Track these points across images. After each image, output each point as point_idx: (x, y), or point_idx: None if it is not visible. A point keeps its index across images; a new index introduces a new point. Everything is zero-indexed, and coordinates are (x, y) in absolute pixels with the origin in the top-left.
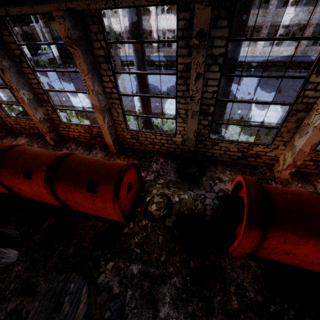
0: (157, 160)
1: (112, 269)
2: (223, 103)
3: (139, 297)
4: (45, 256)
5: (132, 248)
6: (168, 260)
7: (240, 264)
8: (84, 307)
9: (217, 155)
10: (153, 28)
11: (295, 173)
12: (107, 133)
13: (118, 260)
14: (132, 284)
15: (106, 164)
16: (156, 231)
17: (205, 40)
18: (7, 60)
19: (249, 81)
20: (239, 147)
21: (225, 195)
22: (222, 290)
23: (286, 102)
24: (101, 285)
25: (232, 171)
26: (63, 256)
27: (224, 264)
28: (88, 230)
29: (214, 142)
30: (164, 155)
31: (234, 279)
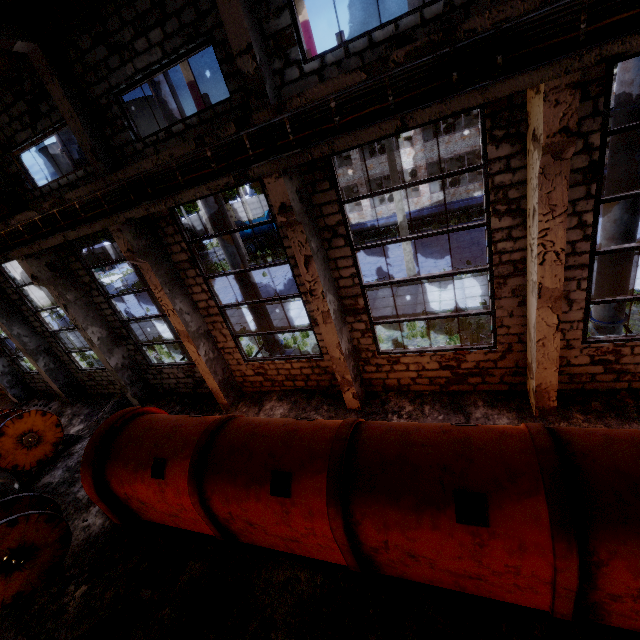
0: None
1: None
2: None
3: None
4: None
5: None
6: None
7: None
8: None
9: None
10: (419, 163)
11: None
12: (550, 359)
13: None
14: None
15: None
16: None
17: None
18: (314, 238)
19: None
20: None
21: None
22: None
23: None
24: None
25: None
26: None
27: None
28: None
29: None
30: None
31: None
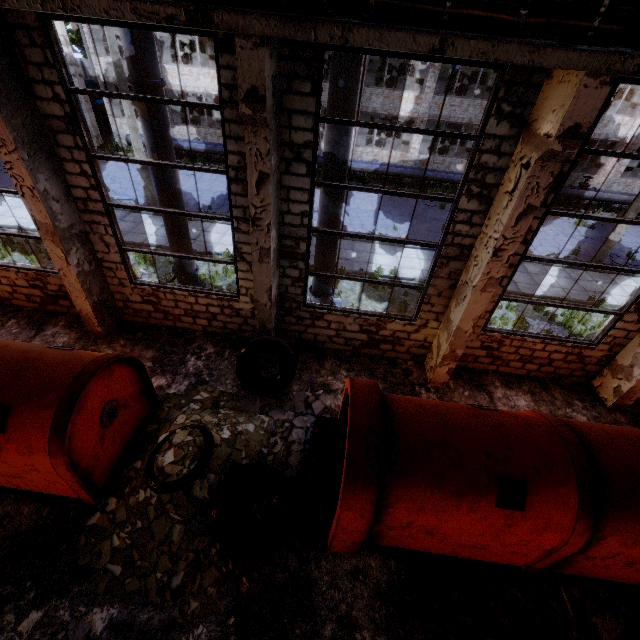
0: (200, 350)
1: (35, 631)
2: (330, 239)
3: None
4: None
5: (103, 564)
6: (189, 584)
7: (350, 568)
8: None
9: (325, 338)
10: None
11: (460, 372)
12: (77, 289)
13: (58, 604)
14: None
15: (46, 358)
16: (168, 515)
17: (264, 109)
18: None
19: (397, 207)
20: (362, 323)
21: (318, 420)
22: (307, 638)
23: (430, 242)
24: None
25: (352, 370)
26: None
27: (316, 574)
28: None
29: (316, 312)
30: (218, 340)
31: (334, 606)
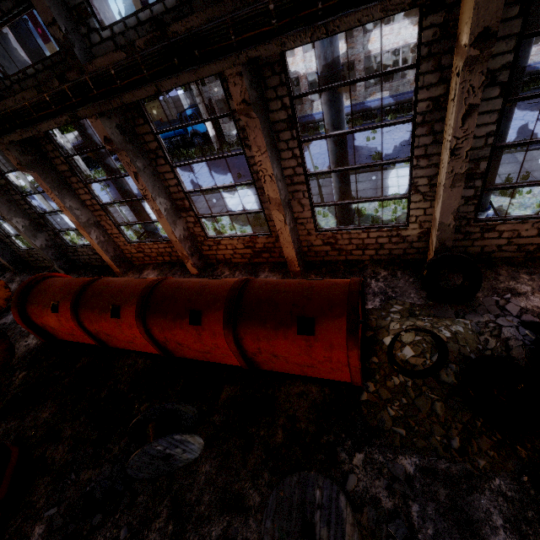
0: (375, 274)
1: (365, 465)
2: (496, 154)
3: (438, 517)
4: (239, 448)
5: (389, 427)
6: (468, 446)
7: None
8: (354, 531)
9: (493, 248)
10: (301, 73)
11: None
12: (288, 241)
13: (370, 450)
14: (414, 491)
15: (317, 286)
16: (426, 394)
17: (493, 44)
18: (140, 159)
19: None
20: None
21: None
22: None
23: None
24: (356, 495)
25: (533, 273)
26: (270, 446)
27: None
28: (296, 401)
29: (487, 225)
30: (385, 264)
31: None
